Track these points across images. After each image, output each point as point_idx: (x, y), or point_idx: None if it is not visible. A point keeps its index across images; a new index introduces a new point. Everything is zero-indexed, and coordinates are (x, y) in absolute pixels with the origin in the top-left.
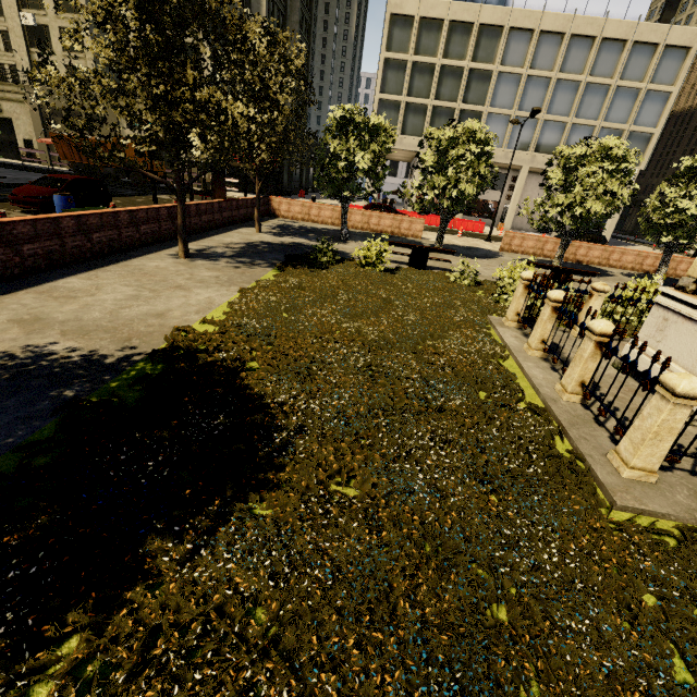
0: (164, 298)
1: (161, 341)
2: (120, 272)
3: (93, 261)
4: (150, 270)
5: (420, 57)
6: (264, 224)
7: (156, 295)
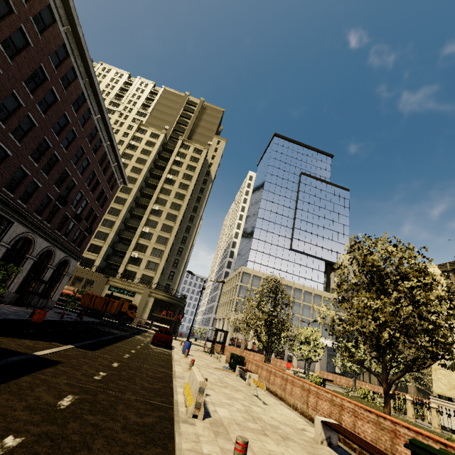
0: None
1: None
2: None
3: None
4: None
5: (253, 287)
6: None
7: None
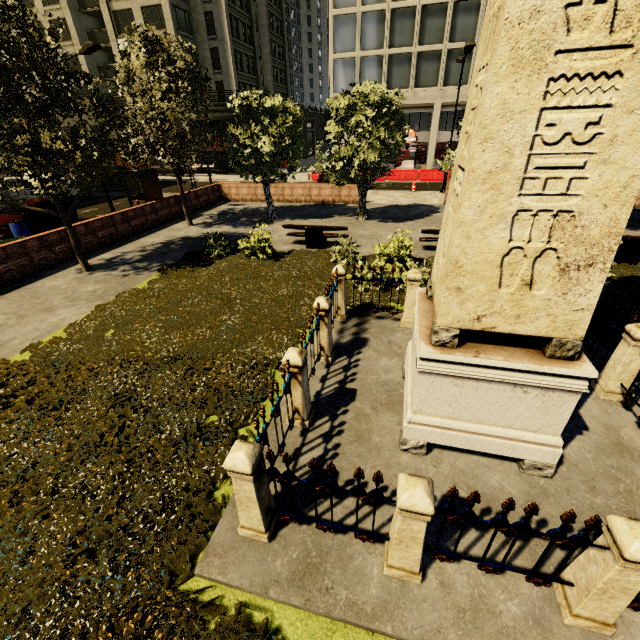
0: (22, 325)
1: None
2: (13, 298)
3: (2, 289)
4: (42, 292)
5: (369, 6)
6: (206, 214)
7: (18, 322)
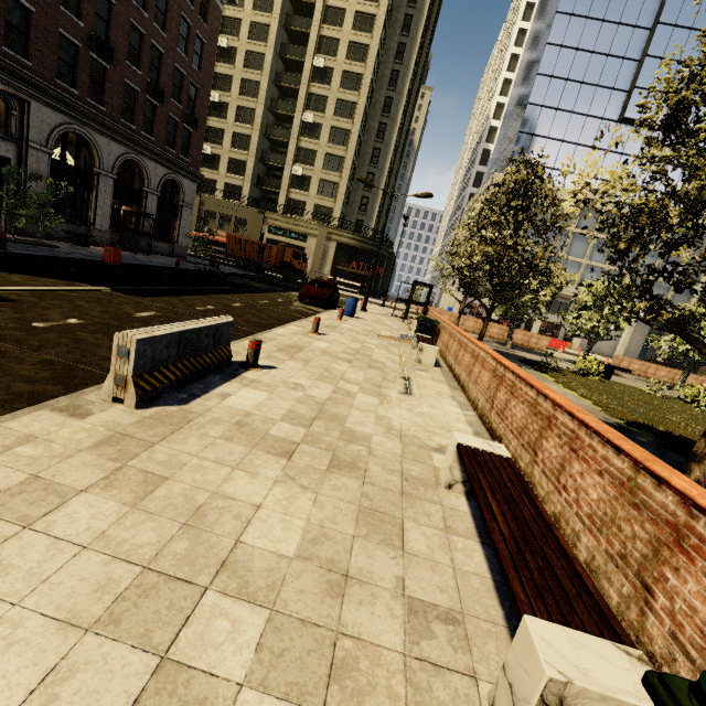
0: None
1: (608, 416)
2: None
3: None
4: None
5: None
6: None
7: None
